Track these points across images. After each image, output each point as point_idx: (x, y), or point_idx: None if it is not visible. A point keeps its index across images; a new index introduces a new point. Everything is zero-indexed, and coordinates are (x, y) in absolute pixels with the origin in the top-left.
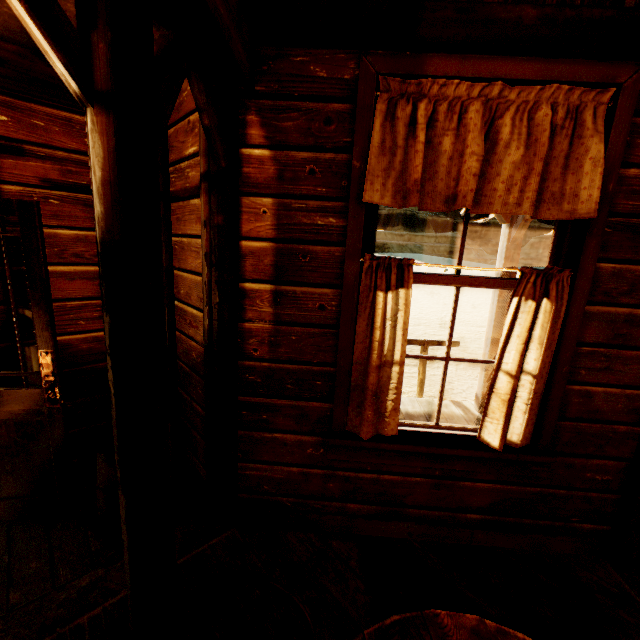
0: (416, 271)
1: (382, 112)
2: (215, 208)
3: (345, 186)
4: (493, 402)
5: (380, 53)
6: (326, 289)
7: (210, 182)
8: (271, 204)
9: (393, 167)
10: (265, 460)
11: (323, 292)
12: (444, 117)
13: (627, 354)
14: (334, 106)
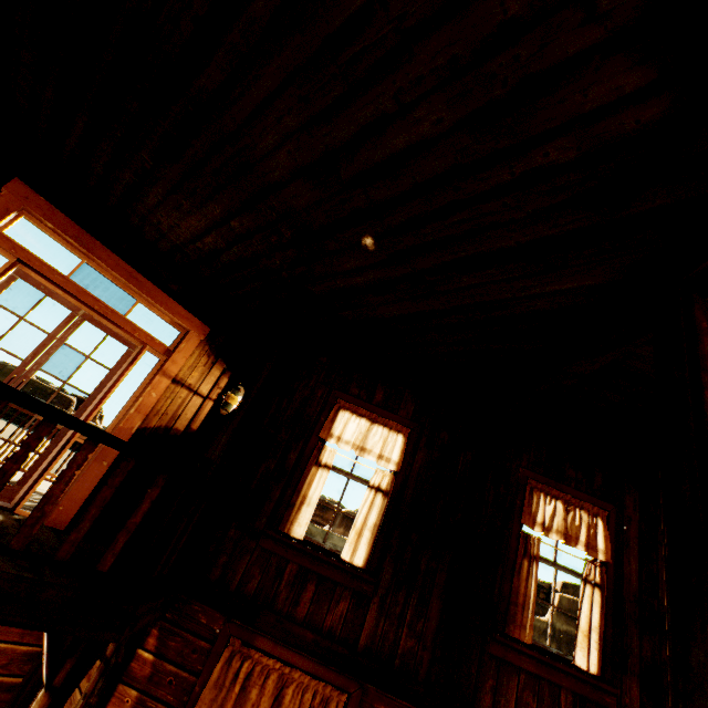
0: None
1: (226, 657)
2: (98, 689)
3: (186, 700)
4: None
5: (236, 623)
6: None
7: (106, 667)
8: (135, 696)
9: (217, 699)
10: None
11: None
12: (258, 674)
13: None
14: (202, 642)
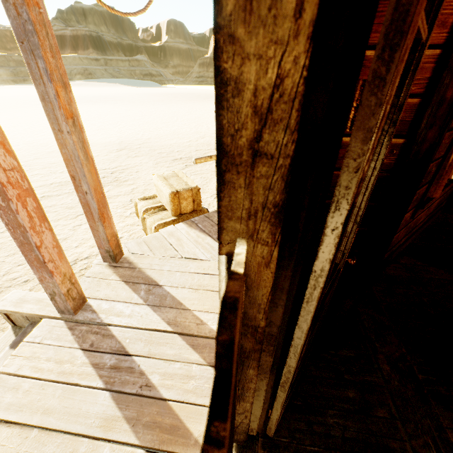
0: (135, 95)
1: None
2: None
3: None
4: None
5: None
6: None
7: None
8: None
9: None
10: None
11: None
12: None
13: None
14: None
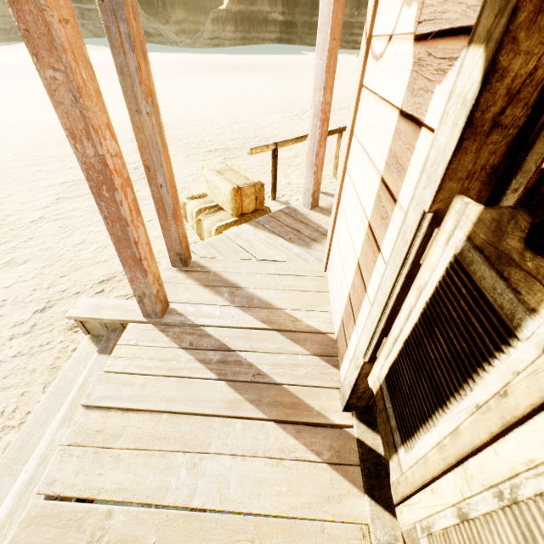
0: None
1: None
2: None
3: None
4: None
5: None
6: None
7: None
8: None
9: None
10: None
11: None
12: None
13: None
14: None
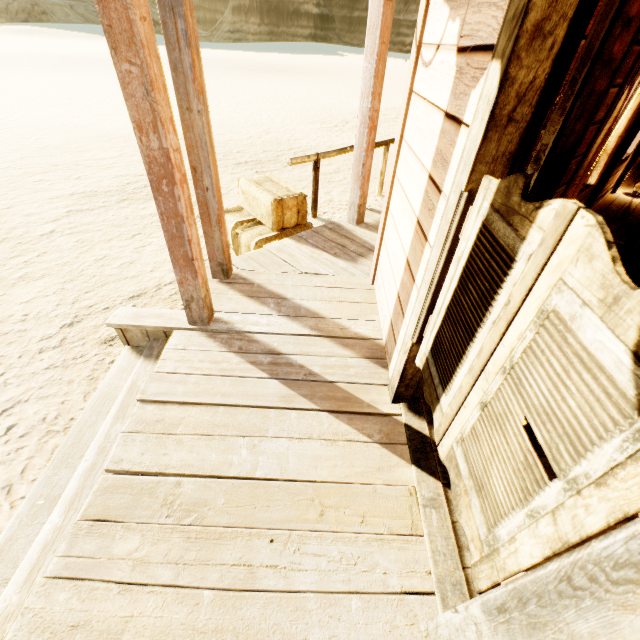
0: None
1: None
2: None
3: None
4: (601, 157)
5: None
6: (616, 88)
7: None
8: None
9: None
10: None
11: (614, 91)
12: None
13: (636, 112)
14: None
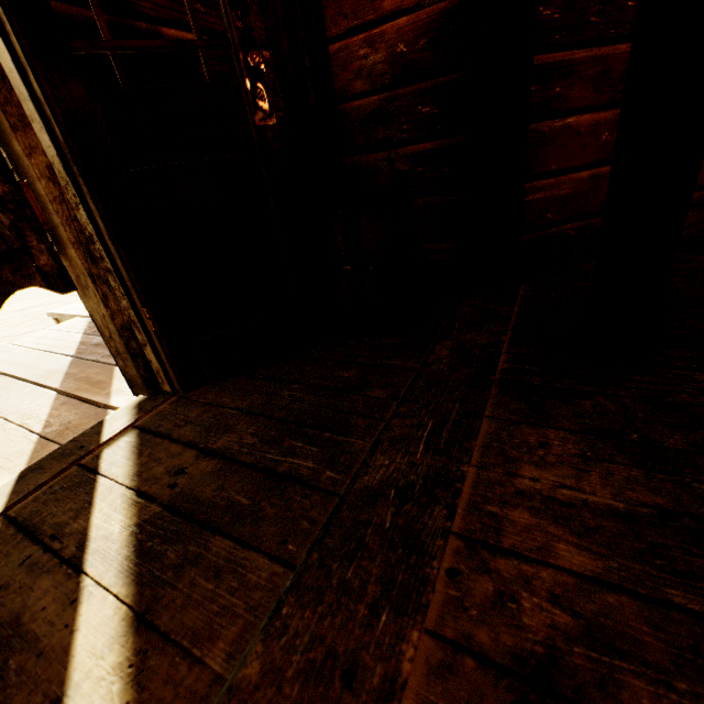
0: None
1: None
2: None
3: None
4: None
5: None
6: None
7: None
8: None
9: None
10: (552, 170)
11: None
12: None
13: None
14: None
